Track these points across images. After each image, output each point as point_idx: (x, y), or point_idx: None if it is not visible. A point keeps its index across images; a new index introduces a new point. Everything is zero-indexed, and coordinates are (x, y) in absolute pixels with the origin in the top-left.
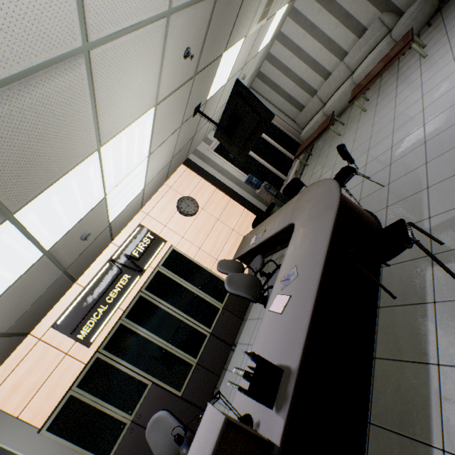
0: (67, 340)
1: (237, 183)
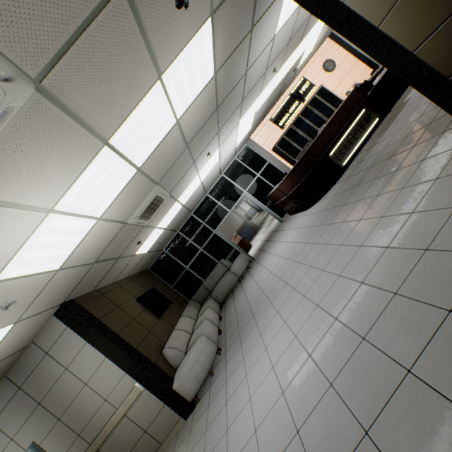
0: (274, 126)
1: None
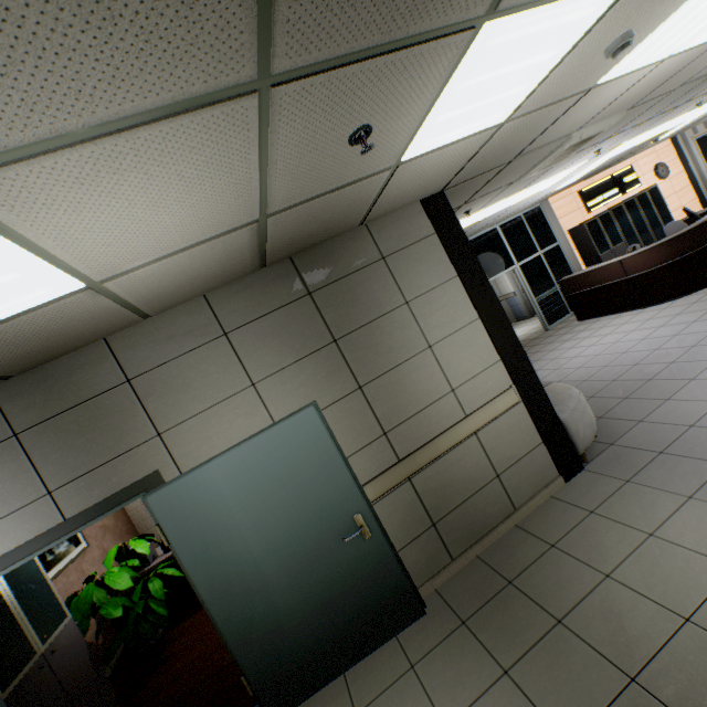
0: (580, 203)
1: (699, 176)
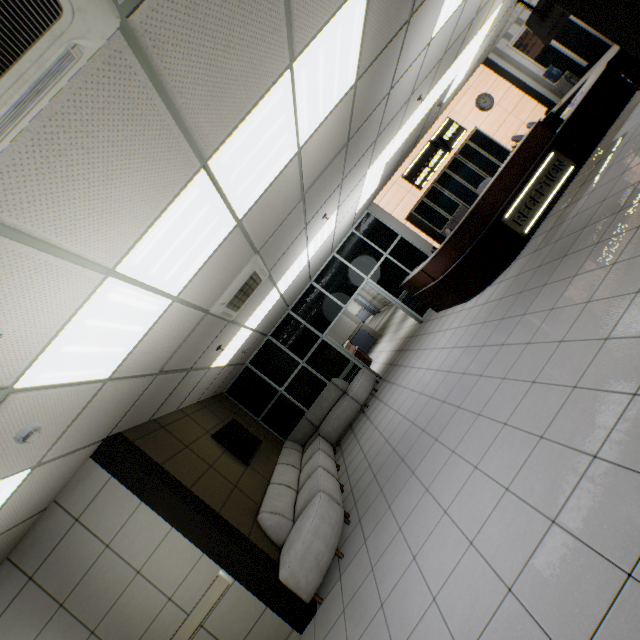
0: (408, 185)
1: (533, 79)
